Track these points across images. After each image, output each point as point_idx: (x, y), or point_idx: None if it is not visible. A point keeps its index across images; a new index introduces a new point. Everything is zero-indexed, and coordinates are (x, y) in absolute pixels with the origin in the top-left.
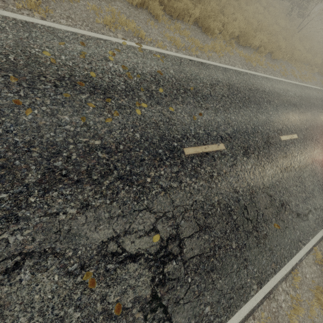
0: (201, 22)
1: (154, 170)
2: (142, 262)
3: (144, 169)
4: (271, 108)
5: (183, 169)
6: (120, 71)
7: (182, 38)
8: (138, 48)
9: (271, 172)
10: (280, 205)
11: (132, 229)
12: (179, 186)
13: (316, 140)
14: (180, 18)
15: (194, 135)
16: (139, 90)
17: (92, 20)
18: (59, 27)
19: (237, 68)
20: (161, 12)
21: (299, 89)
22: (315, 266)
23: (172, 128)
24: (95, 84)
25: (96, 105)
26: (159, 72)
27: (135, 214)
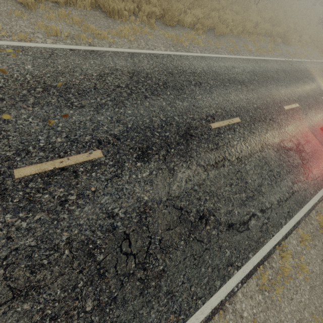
0: (104, 6)
1: None
2: None
3: None
4: (201, 91)
5: (4, 202)
6: None
7: (70, 26)
8: None
9: (186, 174)
10: (197, 218)
11: None
12: None
13: (270, 119)
14: (71, 5)
15: (43, 146)
16: None
17: None
18: None
19: (155, 51)
20: None
21: (252, 64)
22: (260, 295)
23: None
24: None
25: None
26: (1, 70)
27: None
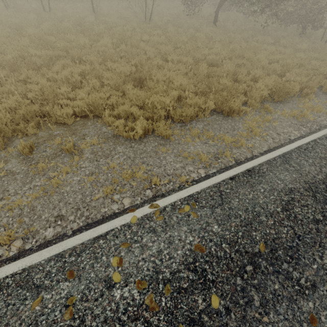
0: (219, 108)
1: None
2: None
3: None
4: None
5: None
6: (135, 301)
7: (205, 143)
8: (154, 214)
9: None
10: None
11: None
12: None
13: None
14: (193, 119)
15: None
16: None
17: (88, 199)
18: (39, 258)
19: (298, 142)
20: (170, 131)
21: None
22: None
23: None
24: None
25: None
26: (197, 248)
27: None
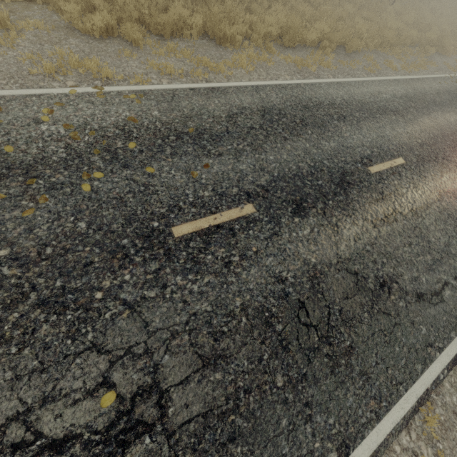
0: (212, 32)
1: (111, 277)
2: (76, 451)
3: (91, 279)
4: (347, 126)
5: (171, 263)
6: (61, 134)
7: (181, 61)
8: (97, 93)
9: (353, 231)
10: (377, 285)
11: (60, 392)
12: (161, 295)
13: (443, 158)
14: (177, 36)
15: (192, 201)
16: (92, 153)
17: (25, 73)
18: None
19: (281, 82)
20: (138, 34)
21: (402, 86)
22: None
23: (150, 199)
24: (11, 162)
25: (8, 193)
26: (131, 119)
27: (66, 362)
